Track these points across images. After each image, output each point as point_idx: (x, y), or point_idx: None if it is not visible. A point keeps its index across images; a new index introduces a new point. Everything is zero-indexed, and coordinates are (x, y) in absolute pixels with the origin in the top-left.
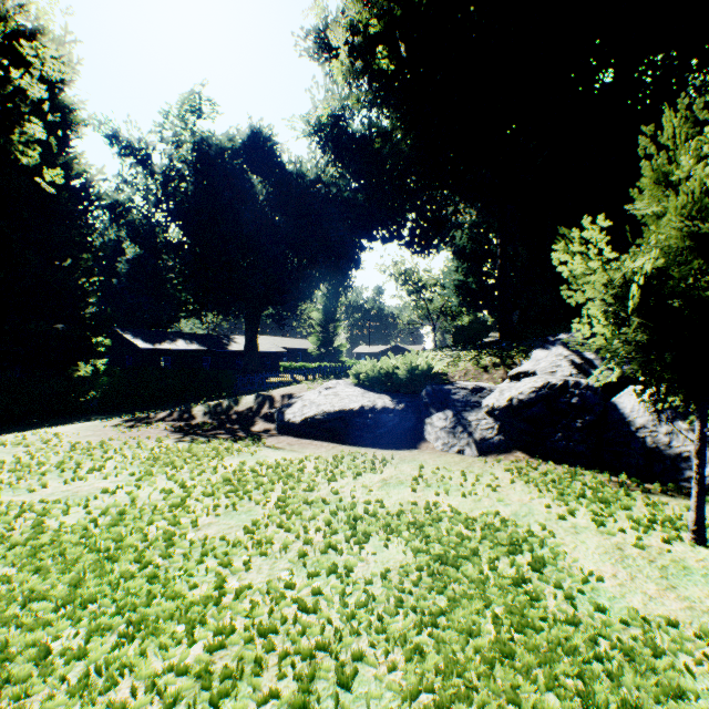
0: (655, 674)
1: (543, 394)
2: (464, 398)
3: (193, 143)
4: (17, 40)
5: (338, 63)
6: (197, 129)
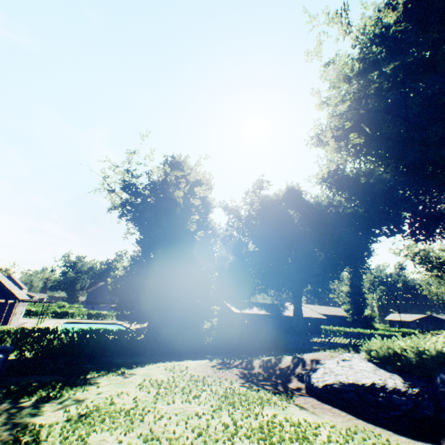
0: None
1: None
2: None
3: (259, 201)
4: (194, 185)
5: (329, 146)
6: (260, 195)
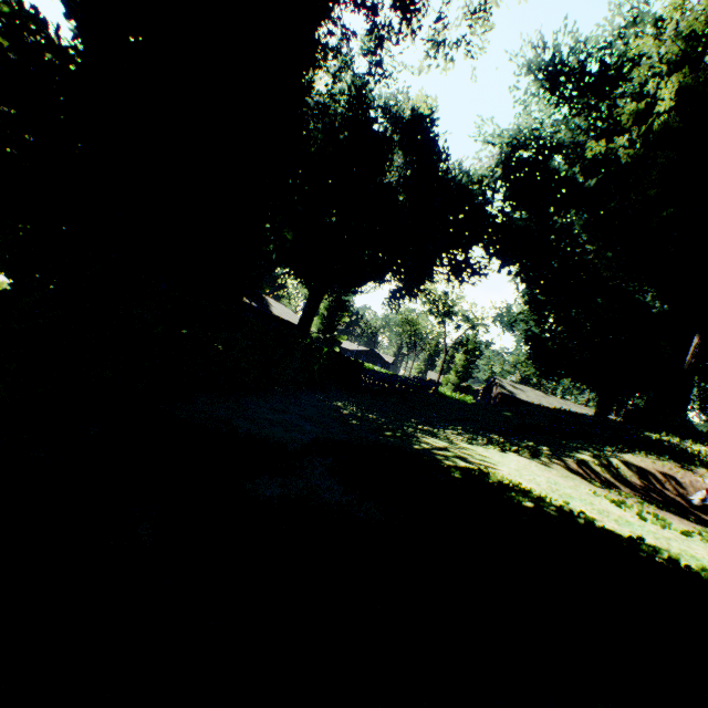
0: None
1: None
2: None
3: (350, 85)
4: None
5: (624, 106)
6: None
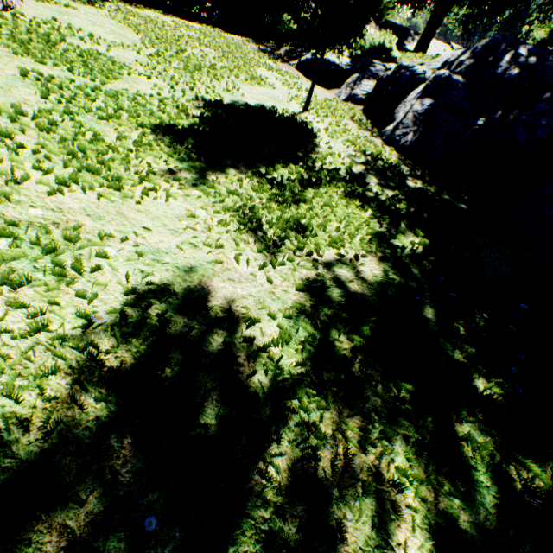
0: (213, 78)
1: (394, 73)
2: (376, 72)
3: None
4: None
5: None
6: None
